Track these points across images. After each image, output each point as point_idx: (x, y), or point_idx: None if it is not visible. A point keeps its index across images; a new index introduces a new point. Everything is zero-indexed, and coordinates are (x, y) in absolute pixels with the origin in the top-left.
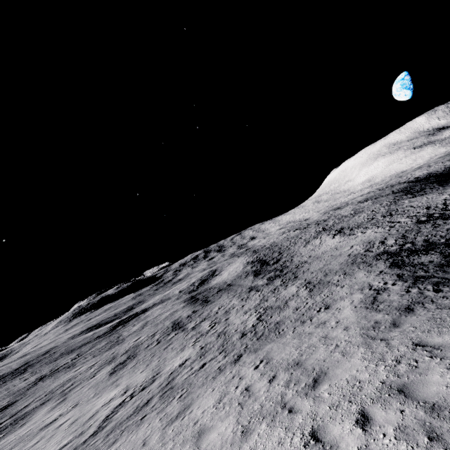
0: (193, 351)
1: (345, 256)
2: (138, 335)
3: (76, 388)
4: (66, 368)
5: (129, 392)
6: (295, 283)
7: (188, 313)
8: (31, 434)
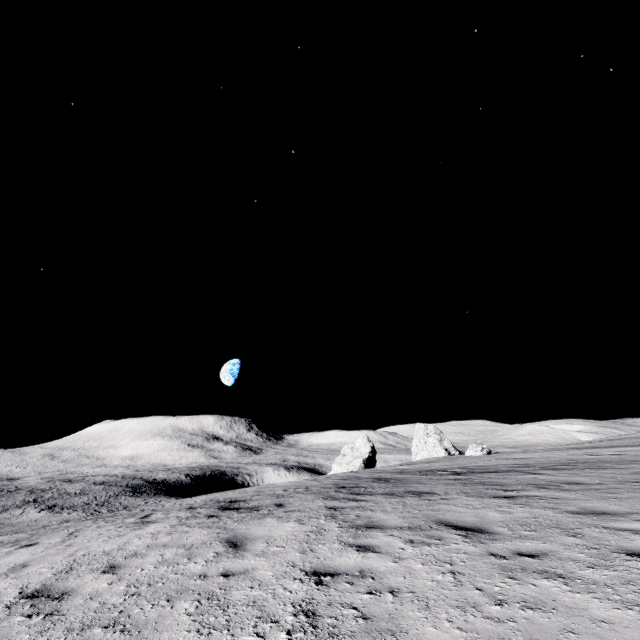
0: None
1: (41, 526)
2: None
3: None
4: None
5: None
6: None
7: None
8: None
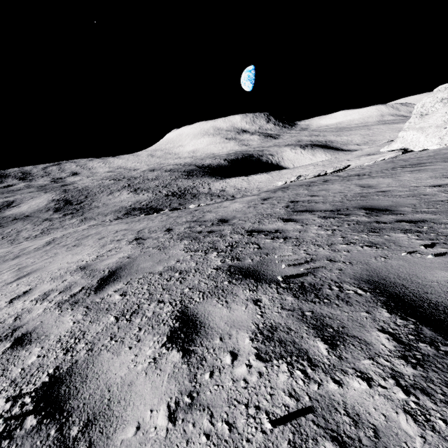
0: None
1: (119, 207)
2: None
3: None
4: None
5: None
6: (78, 218)
7: None
8: None
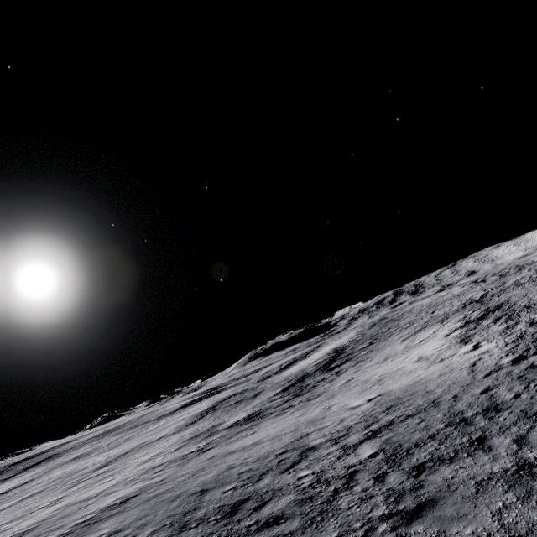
0: None
1: (297, 435)
2: (124, 446)
3: None
4: (86, 455)
5: None
6: (161, 474)
7: (157, 437)
8: None
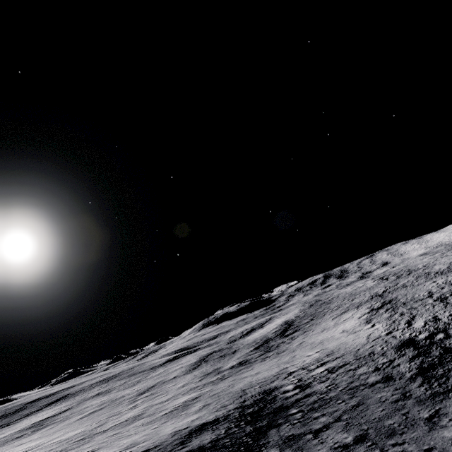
0: (74, 434)
1: (281, 368)
2: (142, 384)
3: (68, 420)
4: (107, 392)
5: (28, 448)
6: (205, 388)
7: (171, 377)
8: (13, 447)
